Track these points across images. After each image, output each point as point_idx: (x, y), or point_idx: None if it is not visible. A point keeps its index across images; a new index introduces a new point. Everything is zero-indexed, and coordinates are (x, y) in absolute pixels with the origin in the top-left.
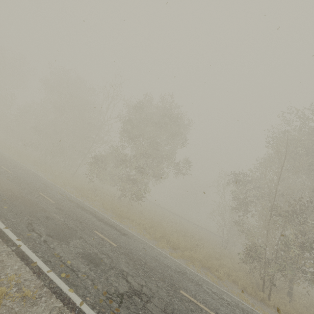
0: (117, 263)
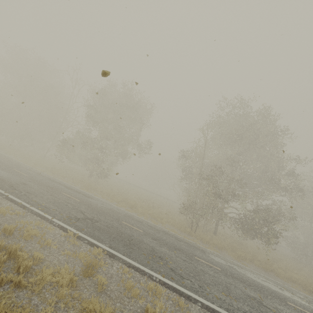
0: (78, 207)
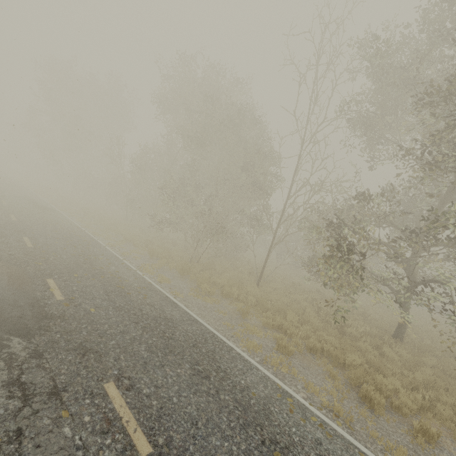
0: None
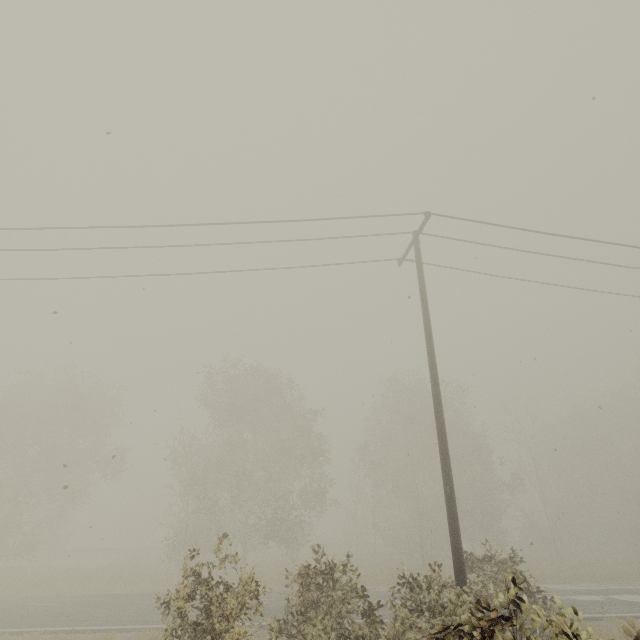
0: None
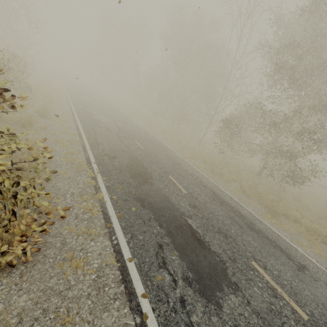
0: None
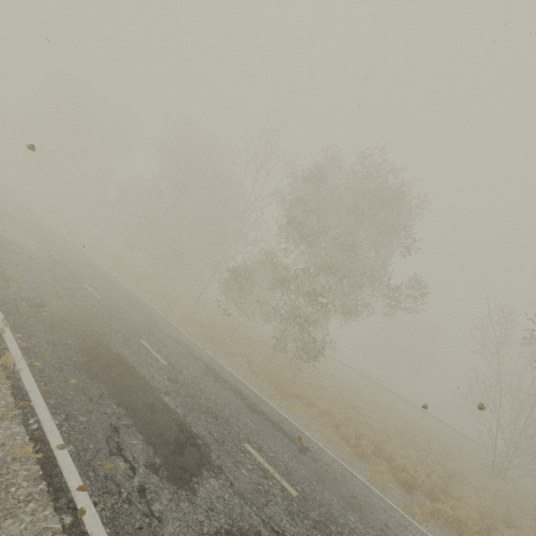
0: None
